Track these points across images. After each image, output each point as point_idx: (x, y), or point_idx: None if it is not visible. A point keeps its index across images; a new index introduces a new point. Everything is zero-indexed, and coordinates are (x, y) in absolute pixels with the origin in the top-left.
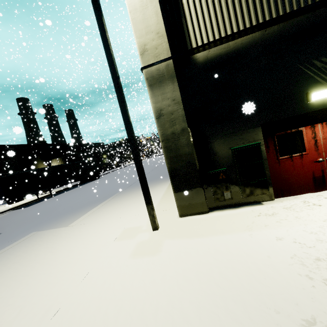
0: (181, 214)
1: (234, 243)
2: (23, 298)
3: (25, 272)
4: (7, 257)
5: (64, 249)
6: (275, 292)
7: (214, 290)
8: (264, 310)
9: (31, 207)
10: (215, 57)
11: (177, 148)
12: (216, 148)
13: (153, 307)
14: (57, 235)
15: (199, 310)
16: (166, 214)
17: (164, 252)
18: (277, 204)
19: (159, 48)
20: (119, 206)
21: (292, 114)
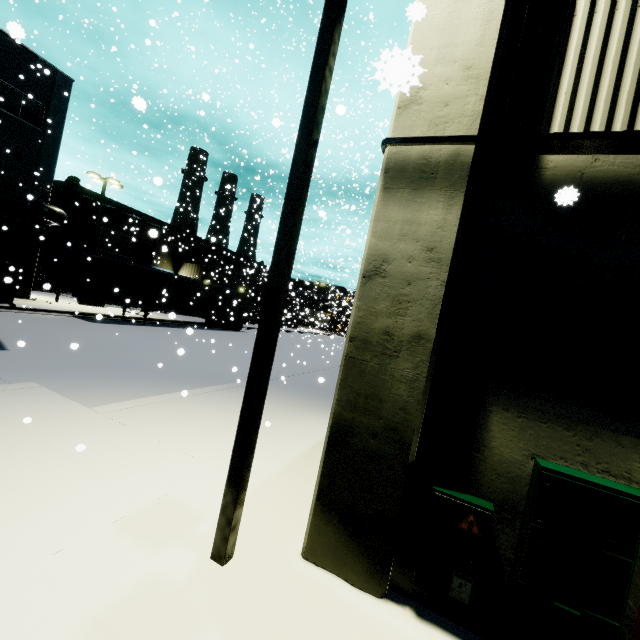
0: (308, 552)
1: None
2: None
3: None
4: None
5: (19, 468)
6: None
7: None
8: None
9: (99, 327)
10: (608, 184)
11: (380, 376)
12: (491, 433)
13: None
14: (54, 417)
15: None
16: (278, 518)
17: None
18: None
19: (454, 107)
20: (213, 418)
21: None
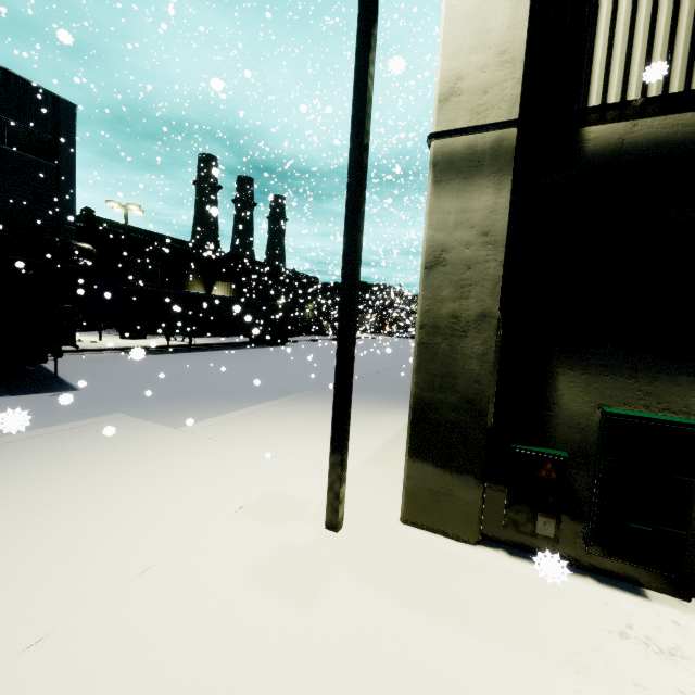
0: (407, 517)
1: None
2: (13, 561)
3: (55, 498)
4: (53, 447)
5: (143, 479)
6: None
7: None
8: None
9: (149, 359)
10: (648, 147)
11: (452, 356)
12: (560, 392)
13: None
14: (150, 439)
15: None
16: (373, 497)
17: (322, 609)
18: None
19: (493, 93)
20: (289, 426)
21: None
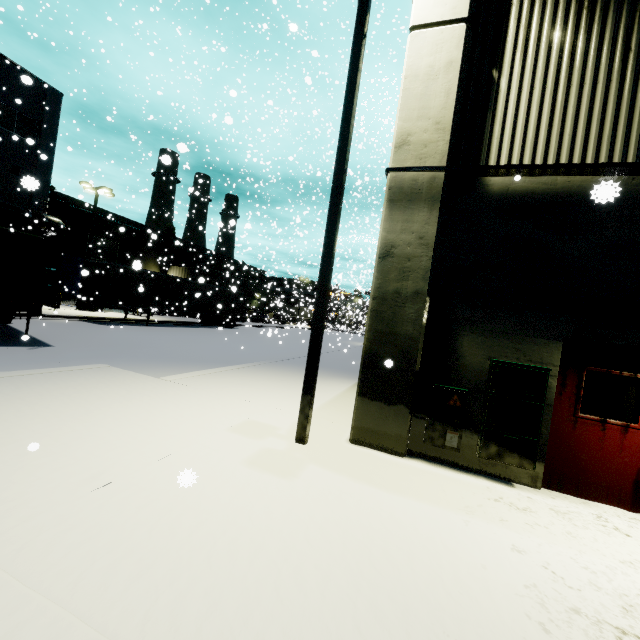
0: (354, 438)
1: (430, 521)
2: (63, 445)
3: (76, 413)
4: (56, 382)
5: (143, 407)
6: (470, 619)
7: (363, 569)
8: (438, 633)
9: (110, 328)
10: (523, 194)
11: (394, 320)
12: (464, 348)
13: (254, 545)
14: (138, 383)
15: (327, 583)
16: (327, 428)
17: (301, 480)
18: (542, 498)
19: (430, 148)
20: (253, 383)
21: (632, 342)
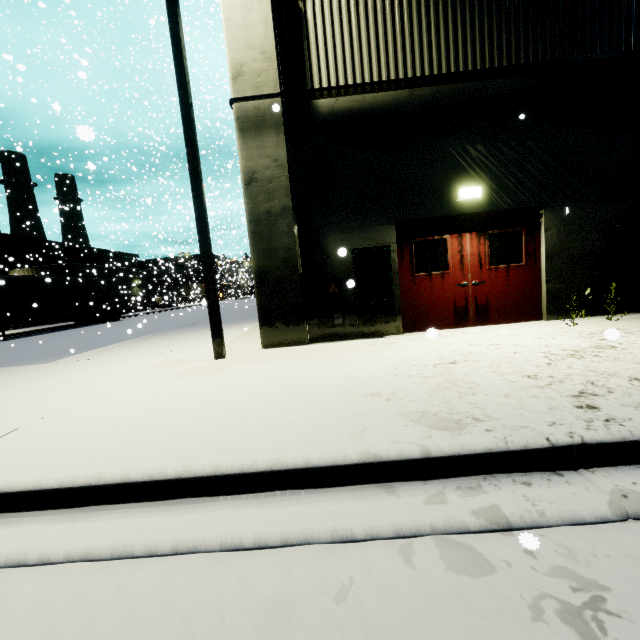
0: (266, 344)
1: (328, 362)
2: None
3: None
4: None
5: (48, 379)
6: (353, 384)
7: (283, 388)
8: (334, 392)
9: None
10: (345, 112)
11: (272, 237)
12: (331, 247)
13: (199, 402)
14: (29, 370)
15: (259, 399)
16: (242, 347)
17: (227, 372)
18: (403, 337)
19: (263, 76)
20: (160, 343)
21: (435, 214)
